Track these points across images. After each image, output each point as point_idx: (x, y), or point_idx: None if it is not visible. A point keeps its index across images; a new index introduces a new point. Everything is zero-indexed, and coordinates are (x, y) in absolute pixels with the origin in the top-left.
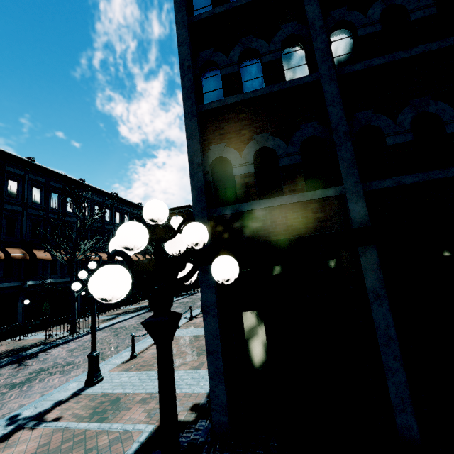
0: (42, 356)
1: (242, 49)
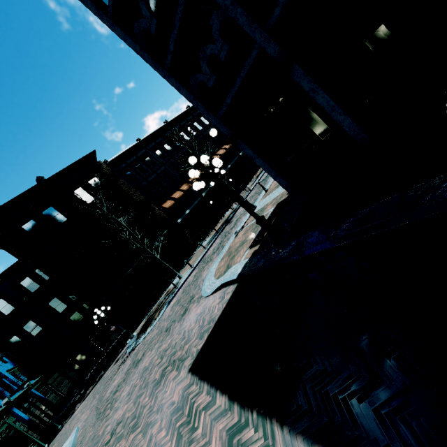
0: (235, 216)
1: (144, 3)
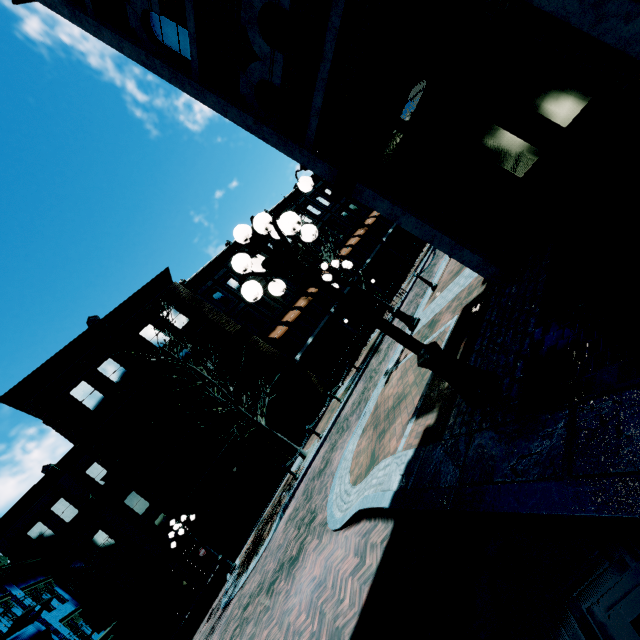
0: (385, 339)
1: None
